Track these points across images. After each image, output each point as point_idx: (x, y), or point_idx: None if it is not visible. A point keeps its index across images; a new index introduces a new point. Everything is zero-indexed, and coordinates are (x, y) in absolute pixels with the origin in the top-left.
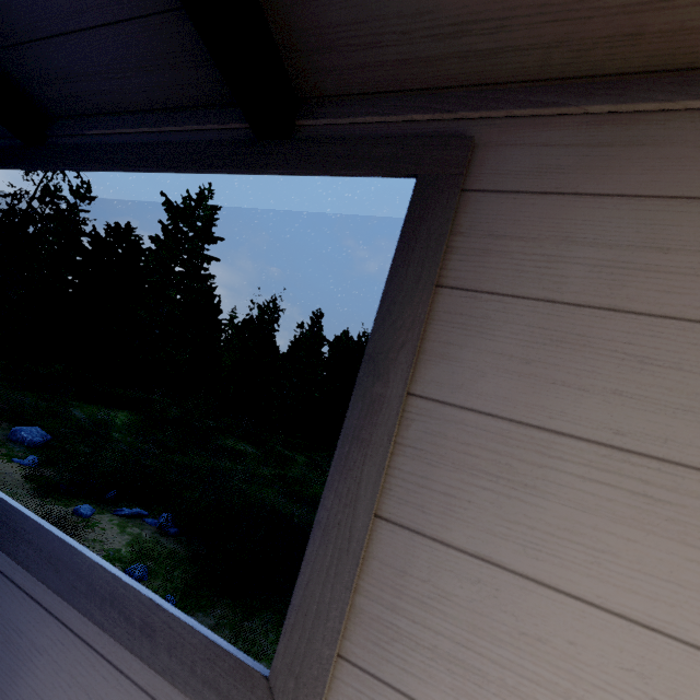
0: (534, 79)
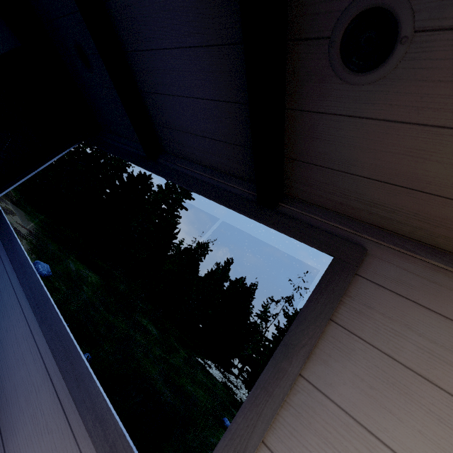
0: (405, 235)
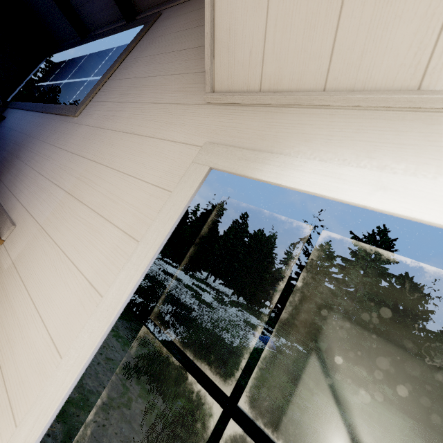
0: None
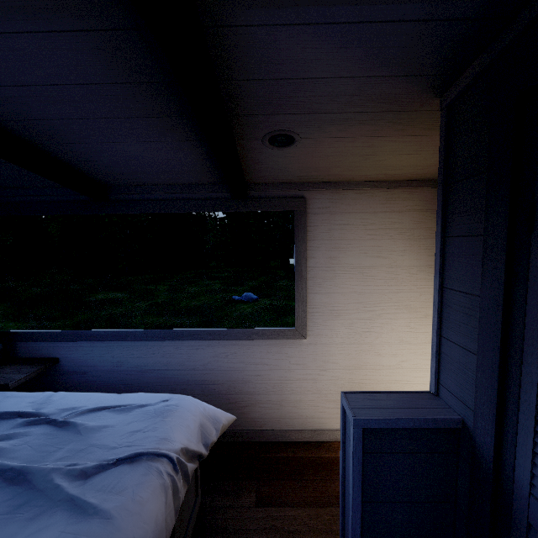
0: (318, 181)
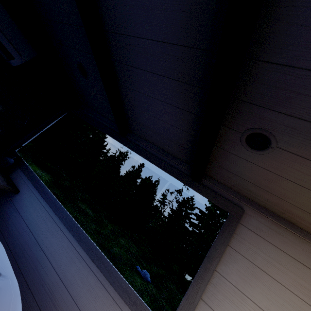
0: (261, 205)
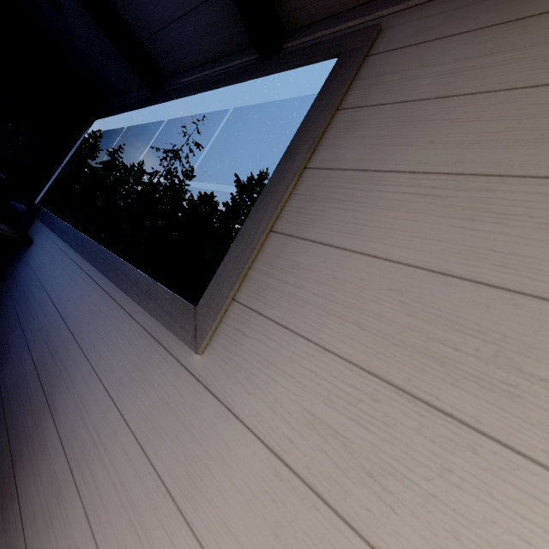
0: None
